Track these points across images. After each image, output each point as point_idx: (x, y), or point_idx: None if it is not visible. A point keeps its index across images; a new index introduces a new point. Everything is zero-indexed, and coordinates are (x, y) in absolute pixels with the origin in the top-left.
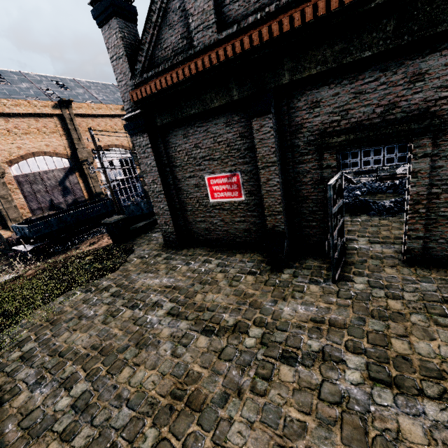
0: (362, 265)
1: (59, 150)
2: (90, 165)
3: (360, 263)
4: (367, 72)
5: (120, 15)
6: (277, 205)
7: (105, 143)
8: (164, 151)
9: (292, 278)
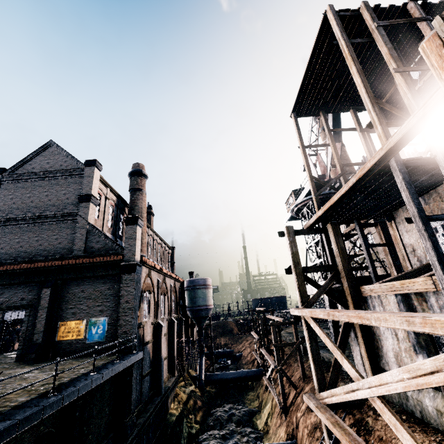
0: None
1: None
2: None
3: None
4: (19, 287)
5: None
6: None
7: None
8: None
9: None
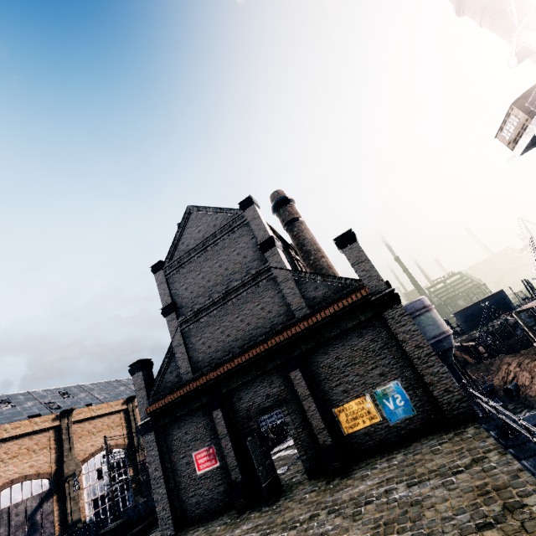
0: (289, 490)
1: (42, 469)
2: (76, 479)
3: (289, 489)
4: (255, 383)
5: (144, 369)
6: (234, 461)
7: (97, 447)
8: (165, 441)
9: (248, 514)
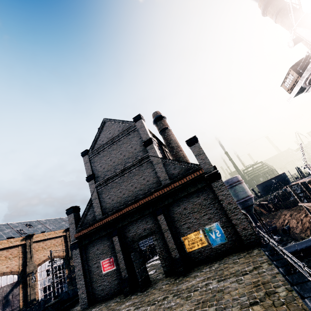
0: (154, 283)
1: (14, 269)
2: (34, 275)
3: (154, 282)
4: (137, 221)
5: (75, 212)
6: (124, 266)
7: (47, 257)
8: (85, 254)
9: (130, 297)
